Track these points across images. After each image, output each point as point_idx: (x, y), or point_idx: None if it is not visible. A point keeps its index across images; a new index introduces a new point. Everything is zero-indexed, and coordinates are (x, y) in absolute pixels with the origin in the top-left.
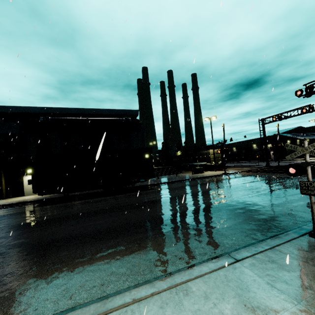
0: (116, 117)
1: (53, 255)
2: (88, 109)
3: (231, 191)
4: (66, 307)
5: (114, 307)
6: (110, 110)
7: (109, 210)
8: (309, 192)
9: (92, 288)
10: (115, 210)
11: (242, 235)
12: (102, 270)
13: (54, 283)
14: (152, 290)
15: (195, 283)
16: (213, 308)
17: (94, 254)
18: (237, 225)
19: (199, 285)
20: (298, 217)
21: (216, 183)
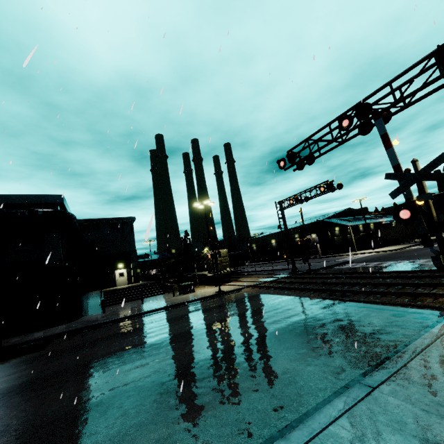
0: (19, 208)
1: None
2: None
3: (144, 357)
4: None
5: None
6: (1, 197)
7: None
8: None
9: None
10: None
11: None
12: None
13: None
14: None
15: None
16: None
17: None
18: None
19: None
20: None
21: (168, 324)
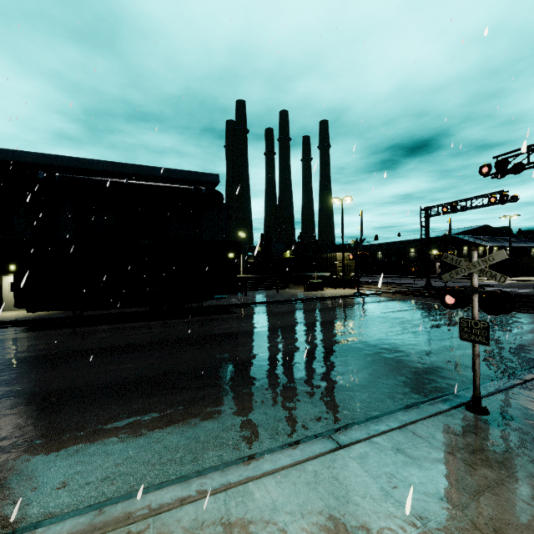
0: (179, 183)
1: (28, 423)
2: (130, 165)
3: (361, 325)
4: (26, 522)
5: (108, 526)
6: (170, 170)
7: (148, 346)
8: (472, 337)
9: (84, 486)
10: (160, 346)
11: (362, 400)
12: (109, 455)
13: (16, 475)
14: (184, 495)
15: (261, 484)
16: (280, 532)
17: (102, 424)
18: (358, 383)
19: (267, 489)
20: (457, 376)
21: (340, 310)
